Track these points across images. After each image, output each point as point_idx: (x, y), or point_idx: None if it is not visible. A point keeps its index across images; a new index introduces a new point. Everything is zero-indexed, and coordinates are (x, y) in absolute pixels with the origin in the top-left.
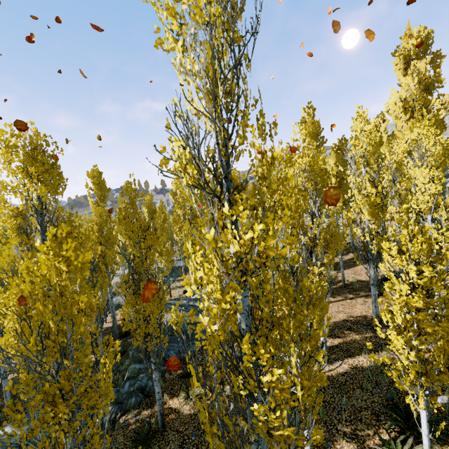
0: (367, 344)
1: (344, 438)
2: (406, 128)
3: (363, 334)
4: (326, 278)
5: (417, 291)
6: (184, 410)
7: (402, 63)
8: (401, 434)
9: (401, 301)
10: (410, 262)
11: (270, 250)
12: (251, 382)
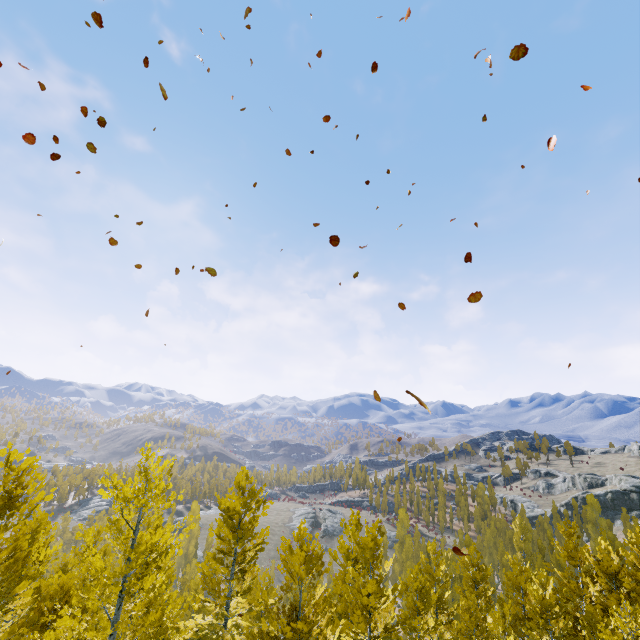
0: None
1: None
2: None
3: None
4: None
5: None
6: None
7: None
8: None
9: None
10: None
11: None
12: None
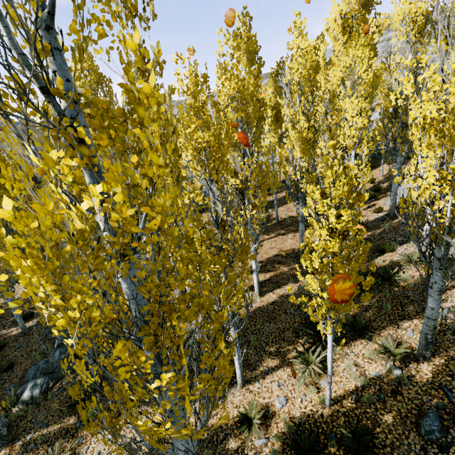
0: (288, 288)
1: (270, 357)
2: (343, 53)
3: (291, 266)
4: (258, 222)
5: (334, 236)
6: None
7: None
8: (313, 345)
9: (320, 247)
10: (331, 206)
11: (131, 224)
12: (138, 389)
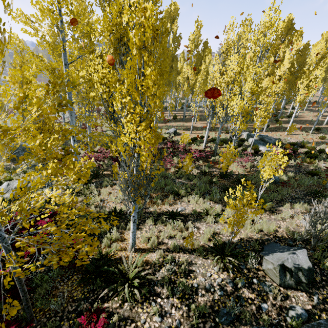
0: None
1: None
2: None
3: None
4: None
5: None
6: (281, 120)
7: None
8: None
9: None
10: None
11: None
12: None
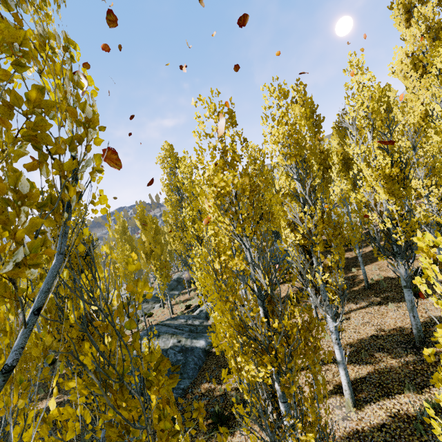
0: None
1: None
2: (419, 87)
3: (402, 358)
4: (334, 289)
5: None
6: None
7: (402, 13)
8: None
9: None
10: None
11: None
12: None
